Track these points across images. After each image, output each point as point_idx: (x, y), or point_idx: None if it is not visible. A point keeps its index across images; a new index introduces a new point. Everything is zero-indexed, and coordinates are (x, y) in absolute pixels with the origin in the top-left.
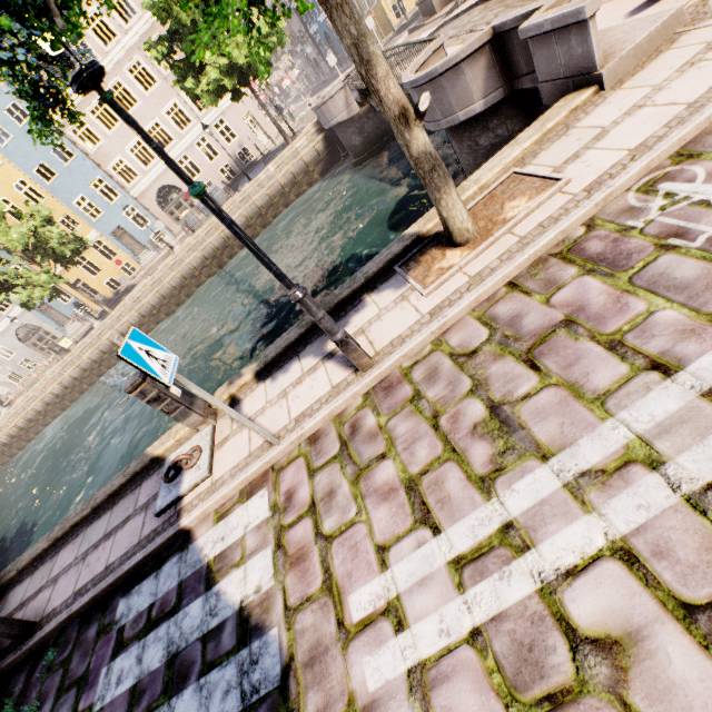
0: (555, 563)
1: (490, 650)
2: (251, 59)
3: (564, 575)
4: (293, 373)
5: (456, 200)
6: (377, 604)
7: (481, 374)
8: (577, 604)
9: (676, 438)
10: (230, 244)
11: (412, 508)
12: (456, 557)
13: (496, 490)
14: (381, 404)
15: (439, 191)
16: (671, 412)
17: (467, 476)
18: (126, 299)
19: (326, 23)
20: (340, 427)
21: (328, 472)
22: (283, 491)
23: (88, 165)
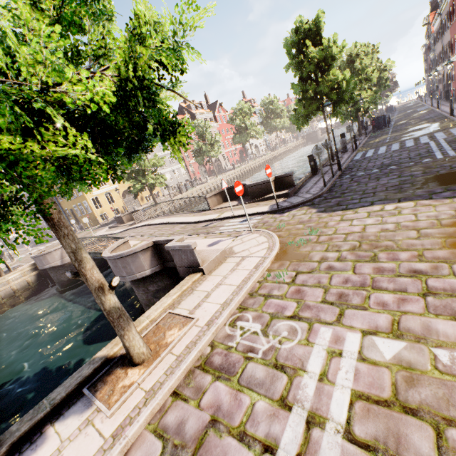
0: None
1: None
2: None
3: None
4: None
5: (135, 334)
6: None
7: None
8: None
9: None
10: None
11: None
12: None
13: None
14: None
15: (124, 329)
16: None
17: None
18: None
19: None
20: None
21: None
22: None
23: None
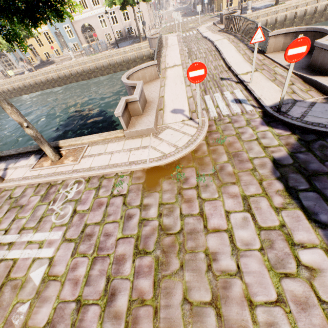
0: None
1: None
2: None
3: None
4: None
5: (47, 150)
6: None
7: (3, 205)
8: None
9: None
10: (97, 71)
11: None
12: None
13: None
14: None
15: (40, 146)
16: None
17: None
18: (42, 69)
19: None
20: None
21: None
22: None
23: None
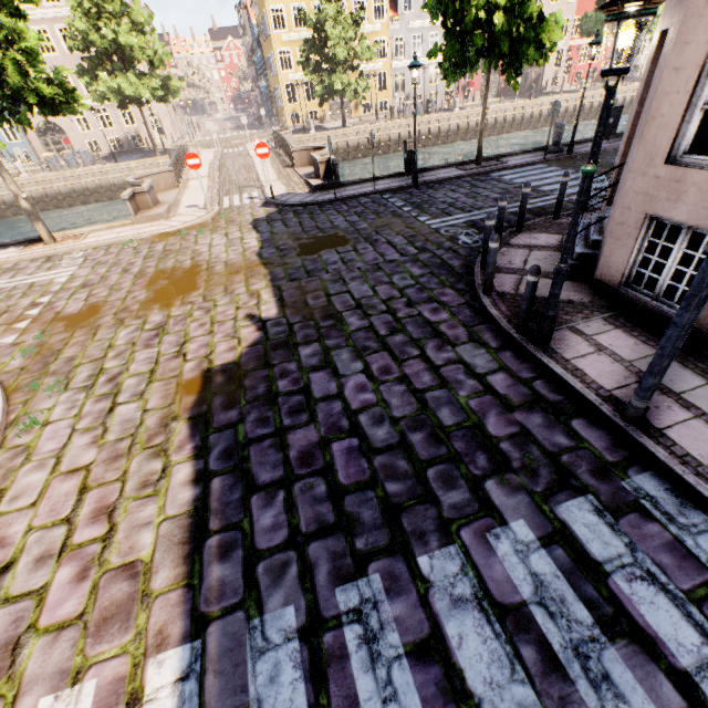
0: None
1: None
2: (140, 94)
3: None
4: None
5: (43, 229)
6: None
7: None
8: None
9: None
10: (75, 196)
11: None
12: None
13: None
14: None
15: (34, 223)
16: None
17: None
18: None
19: (253, 92)
20: None
21: None
22: None
23: None
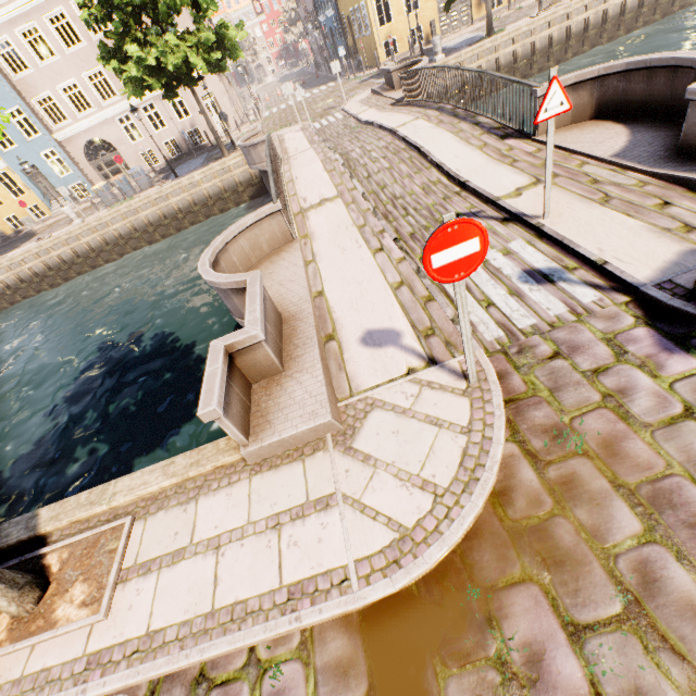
0: None
1: None
2: (188, 67)
3: None
4: None
5: None
6: None
7: None
8: None
9: None
10: (137, 236)
11: None
12: None
13: None
14: None
15: None
16: None
17: None
18: (3, 259)
19: (323, 27)
20: None
21: None
22: None
23: (7, 90)
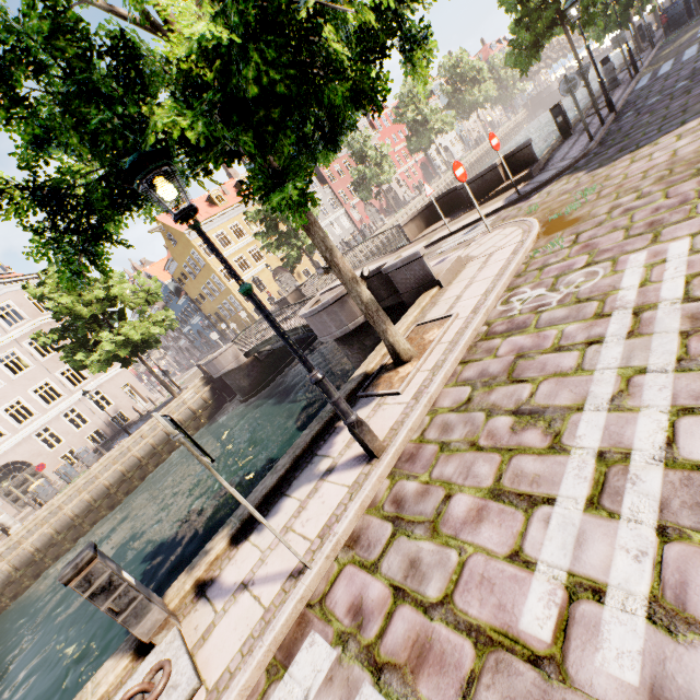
0: (655, 446)
1: (685, 529)
2: (146, 336)
3: (668, 446)
4: (287, 508)
5: (396, 330)
6: (557, 599)
7: (486, 405)
8: (696, 452)
9: (638, 357)
10: (97, 506)
11: (513, 506)
12: (587, 501)
13: (568, 444)
14: (412, 470)
15: (385, 324)
16: (621, 351)
17: (538, 454)
18: None
19: (201, 322)
20: (380, 511)
21: (395, 550)
22: (342, 612)
23: None
